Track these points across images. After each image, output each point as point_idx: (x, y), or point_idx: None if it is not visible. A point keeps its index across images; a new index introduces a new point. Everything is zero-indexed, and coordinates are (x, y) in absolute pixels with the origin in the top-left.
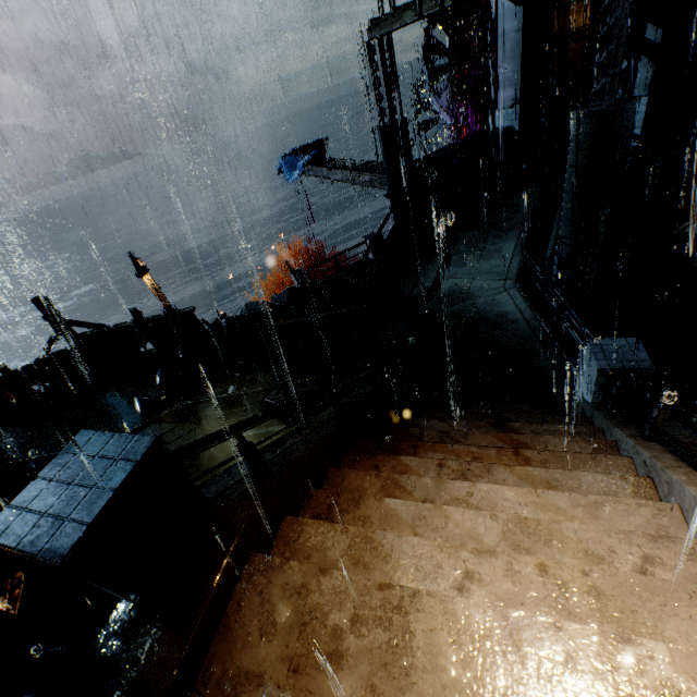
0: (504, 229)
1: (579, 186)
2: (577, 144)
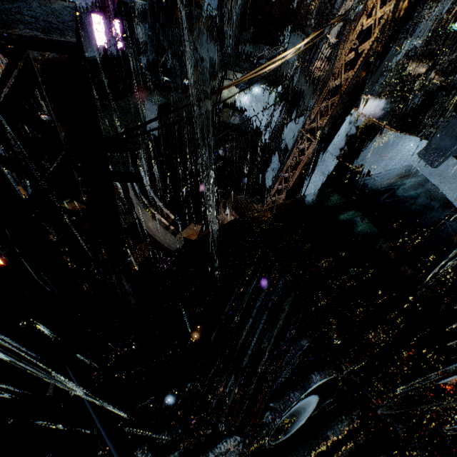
0: (205, 37)
1: (239, 22)
2: (240, 8)
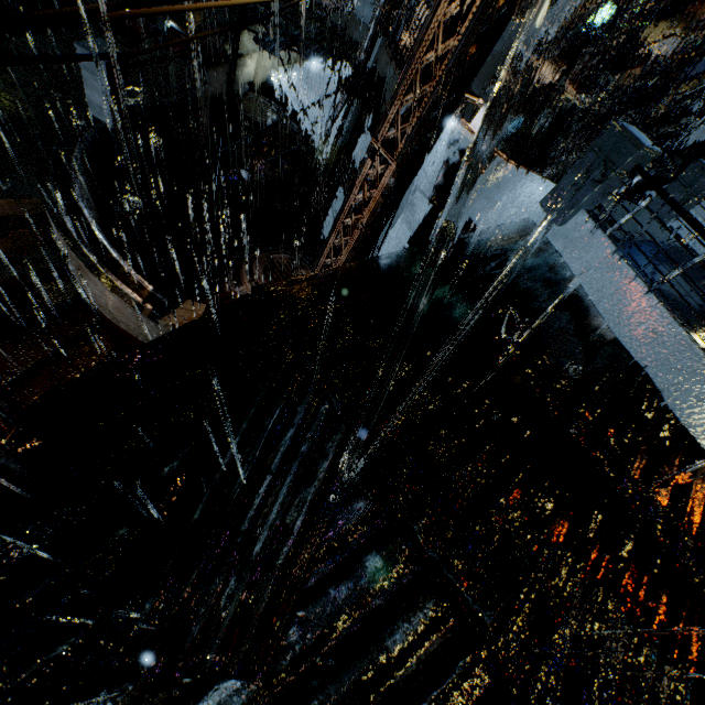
0: None
1: None
2: None
